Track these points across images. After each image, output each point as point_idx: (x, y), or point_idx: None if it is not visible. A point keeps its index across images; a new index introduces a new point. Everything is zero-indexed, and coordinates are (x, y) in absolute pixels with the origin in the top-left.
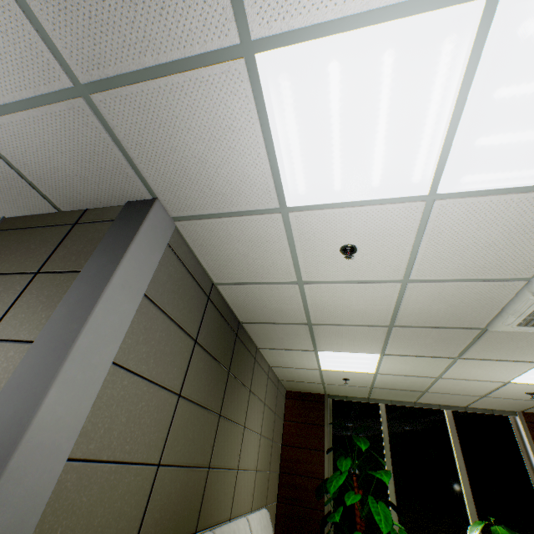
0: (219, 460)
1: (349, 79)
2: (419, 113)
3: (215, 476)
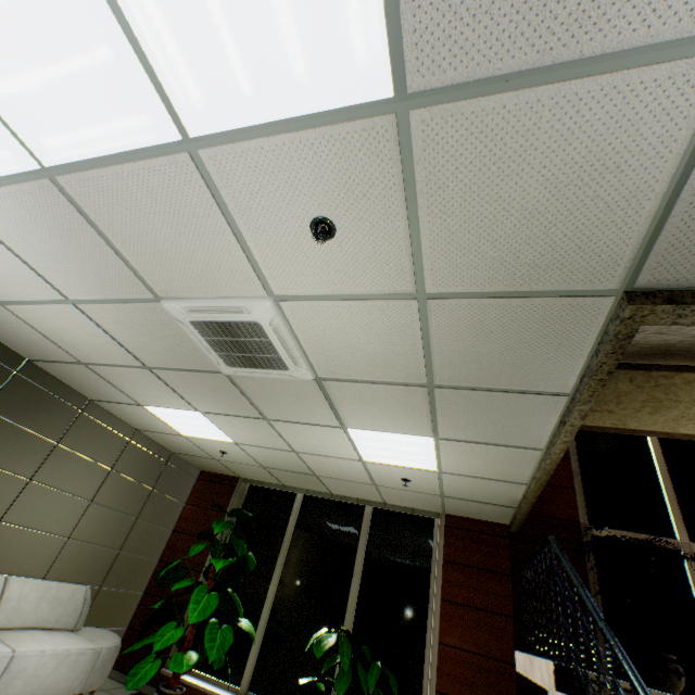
0: None
1: None
2: None
3: None
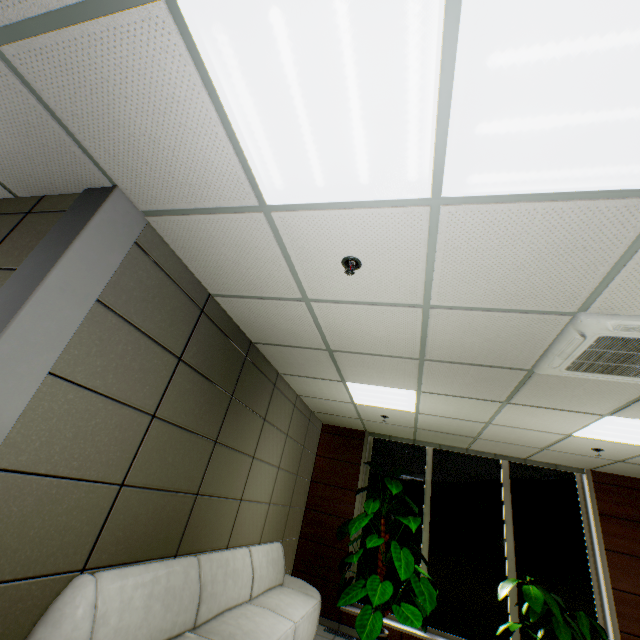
0: (213, 489)
1: (299, 34)
2: (397, 86)
3: (207, 503)
